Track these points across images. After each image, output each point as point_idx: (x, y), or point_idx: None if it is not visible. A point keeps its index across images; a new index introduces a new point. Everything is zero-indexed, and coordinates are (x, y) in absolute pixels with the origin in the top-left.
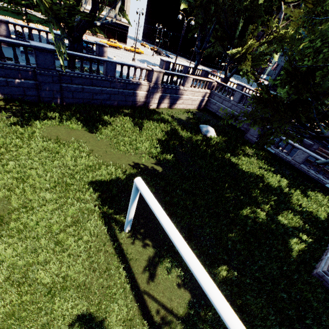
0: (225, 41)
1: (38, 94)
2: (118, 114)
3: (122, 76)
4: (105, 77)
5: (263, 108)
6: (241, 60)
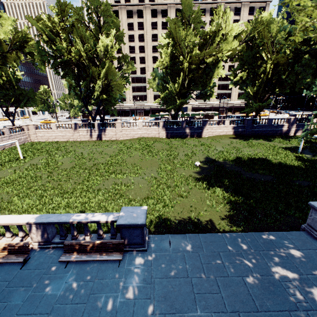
0: None
1: (244, 133)
2: (274, 138)
3: (274, 123)
4: (267, 124)
5: None
6: None
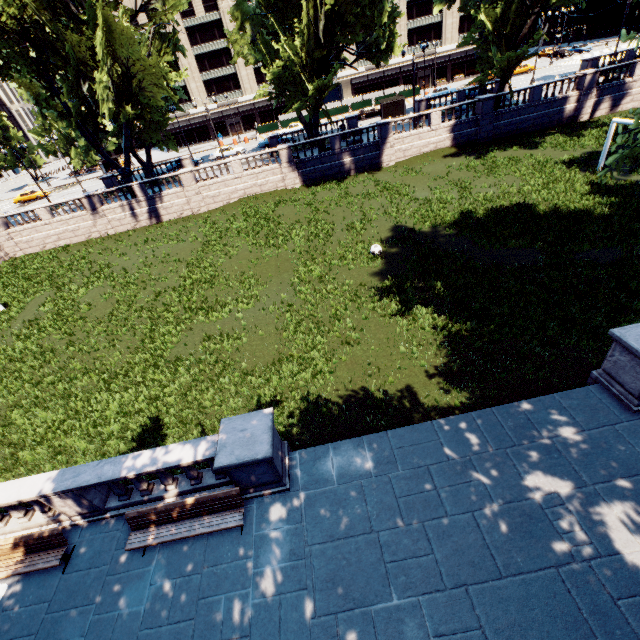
0: None
1: (476, 139)
2: (545, 136)
3: (546, 96)
4: (530, 104)
5: None
6: None
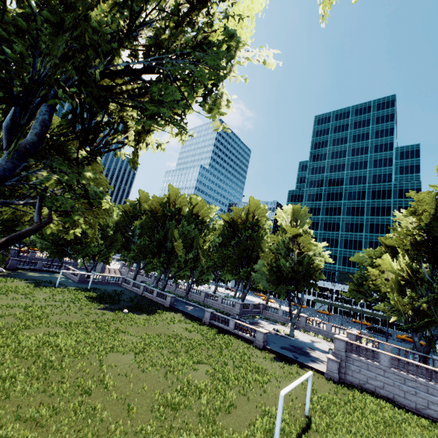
0: None
1: None
2: None
3: None
4: None
5: (55, 253)
6: None
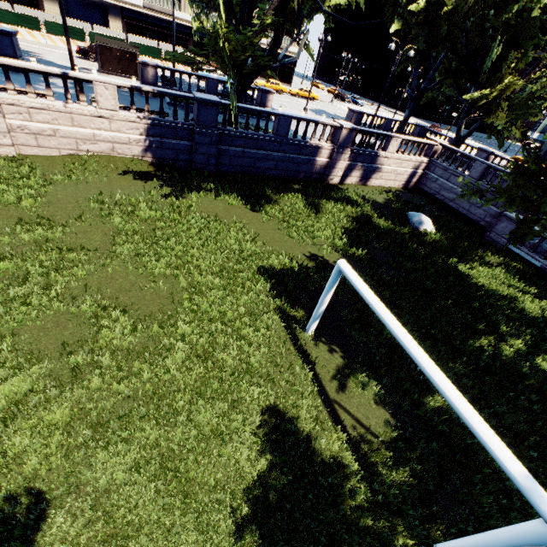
0: (463, 78)
1: (191, 159)
2: (285, 190)
3: (296, 135)
4: (274, 137)
5: (524, 185)
6: (490, 108)
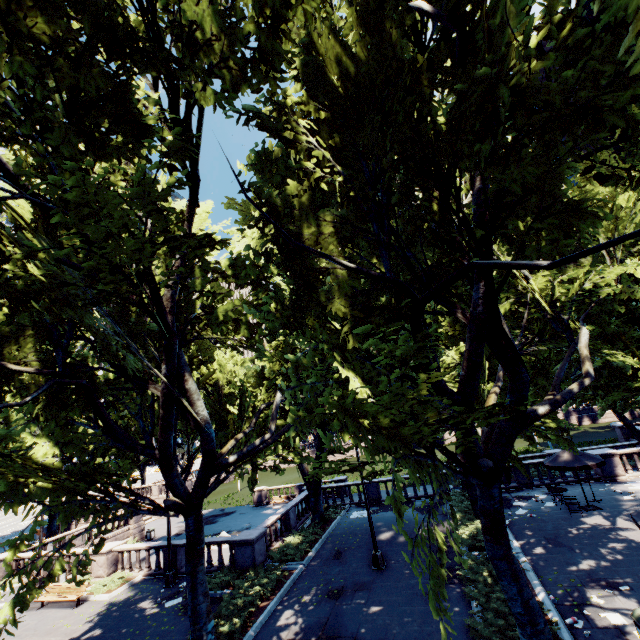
0: None
1: None
2: None
3: None
4: None
5: None
6: None
